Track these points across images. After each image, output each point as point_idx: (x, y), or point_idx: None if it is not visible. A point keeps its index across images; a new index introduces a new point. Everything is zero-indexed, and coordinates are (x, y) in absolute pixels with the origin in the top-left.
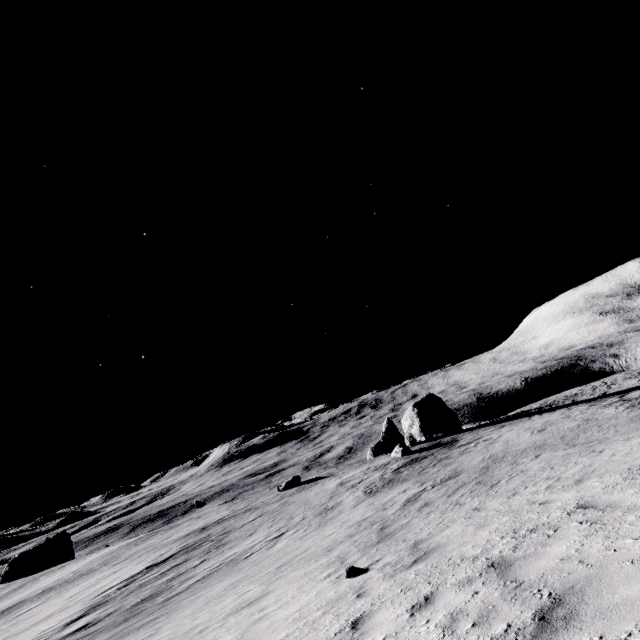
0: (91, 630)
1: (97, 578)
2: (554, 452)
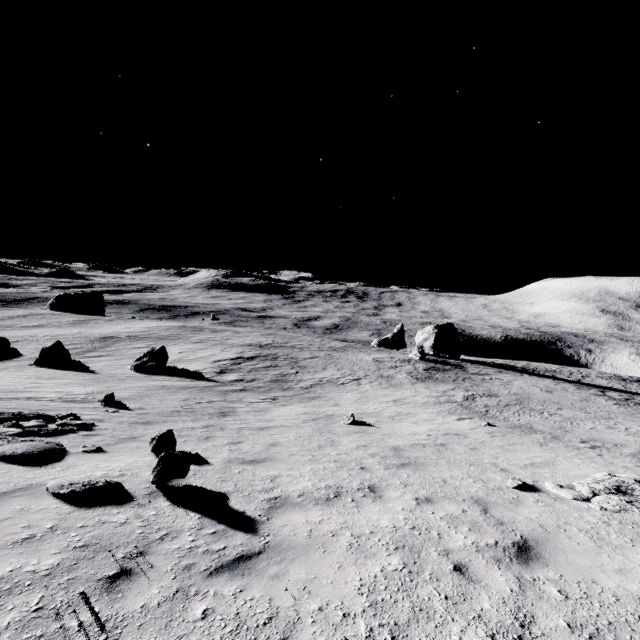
0: (257, 385)
1: (188, 347)
2: (574, 411)
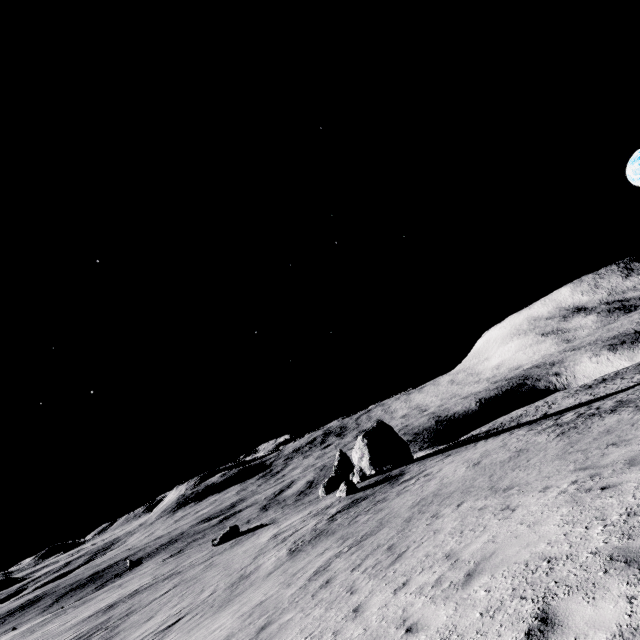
0: None
1: None
2: (475, 501)
